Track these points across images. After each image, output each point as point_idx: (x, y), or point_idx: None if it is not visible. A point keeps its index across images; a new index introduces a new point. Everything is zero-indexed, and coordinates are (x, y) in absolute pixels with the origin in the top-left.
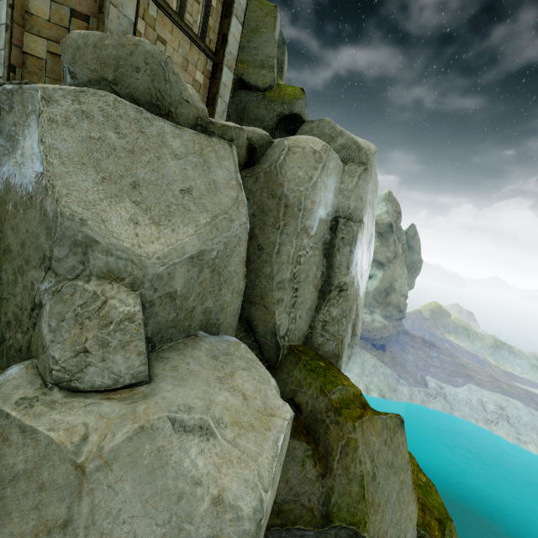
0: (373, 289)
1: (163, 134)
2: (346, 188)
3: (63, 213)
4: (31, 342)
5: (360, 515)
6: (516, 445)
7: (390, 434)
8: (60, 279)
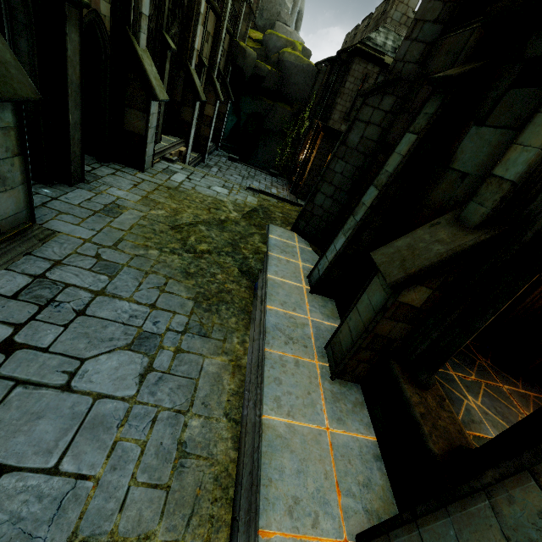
0: None
1: None
2: (302, 0)
3: None
4: (277, 19)
5: None
6: None
7: None
8: (282, 9)
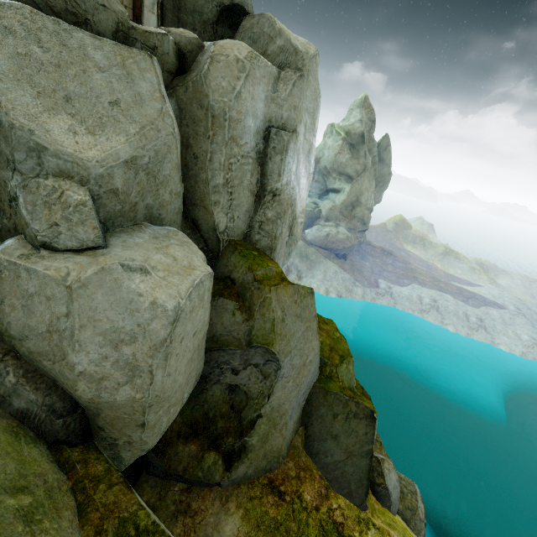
0: (340, 203)
1: (84, 47)
2: (279, 97)
3: (14, 125)
4: (16, 224)
5: (270, 340)
6: (439, 326)
7: (301, 297)
8: (25, 177)
